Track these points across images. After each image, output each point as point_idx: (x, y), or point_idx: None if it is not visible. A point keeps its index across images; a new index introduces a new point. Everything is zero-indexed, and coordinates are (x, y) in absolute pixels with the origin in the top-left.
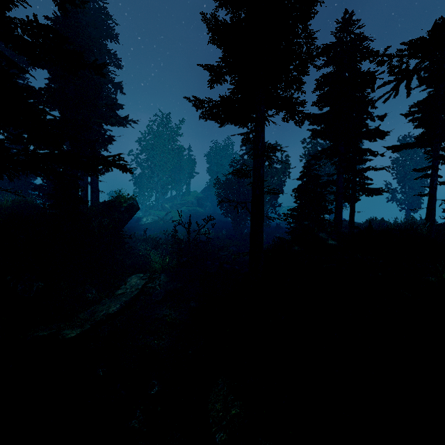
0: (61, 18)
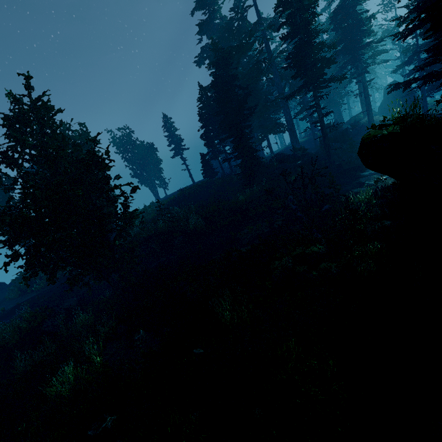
0: None
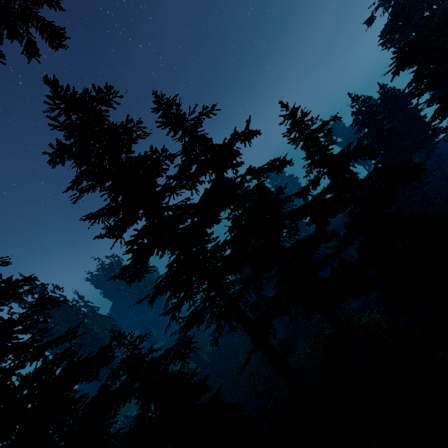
0: (300, 122)
